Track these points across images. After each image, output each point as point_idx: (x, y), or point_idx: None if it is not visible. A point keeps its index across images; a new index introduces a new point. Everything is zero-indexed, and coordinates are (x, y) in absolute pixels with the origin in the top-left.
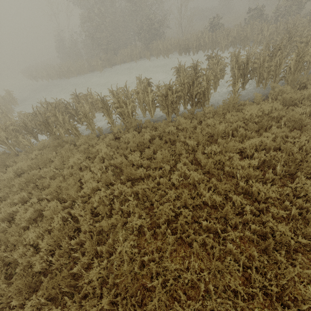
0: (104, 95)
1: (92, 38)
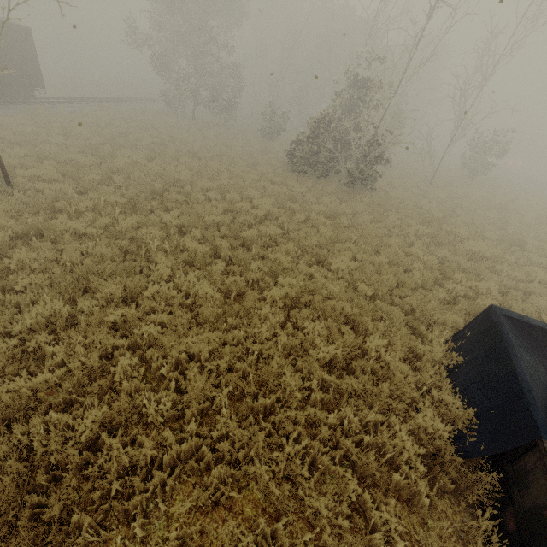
0: None
1: None
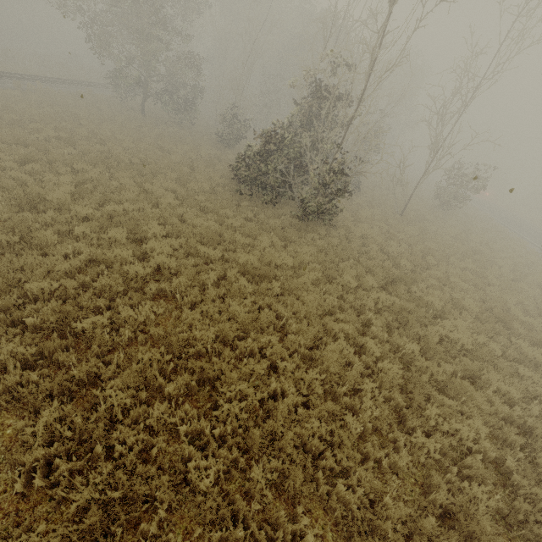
0: None
1: None
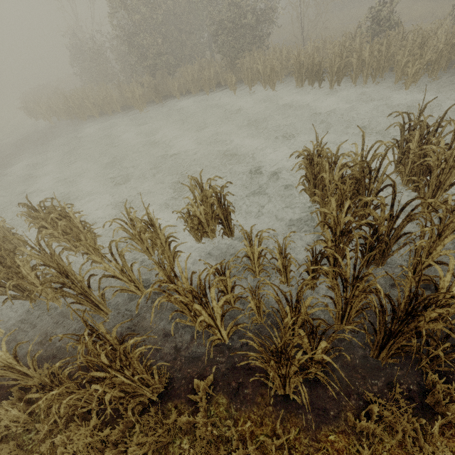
0: (63, 266)
1: (126, 43)
